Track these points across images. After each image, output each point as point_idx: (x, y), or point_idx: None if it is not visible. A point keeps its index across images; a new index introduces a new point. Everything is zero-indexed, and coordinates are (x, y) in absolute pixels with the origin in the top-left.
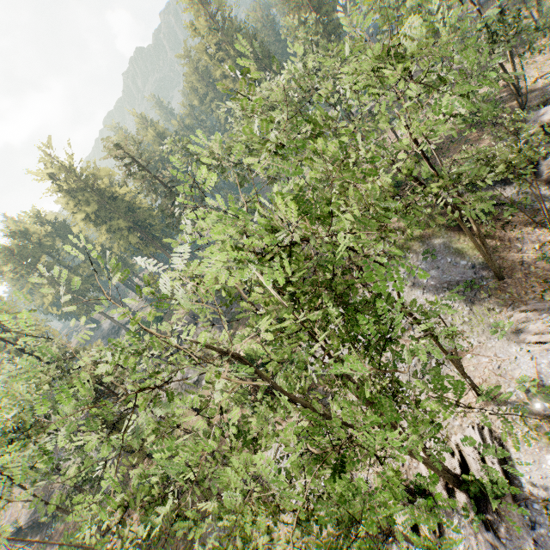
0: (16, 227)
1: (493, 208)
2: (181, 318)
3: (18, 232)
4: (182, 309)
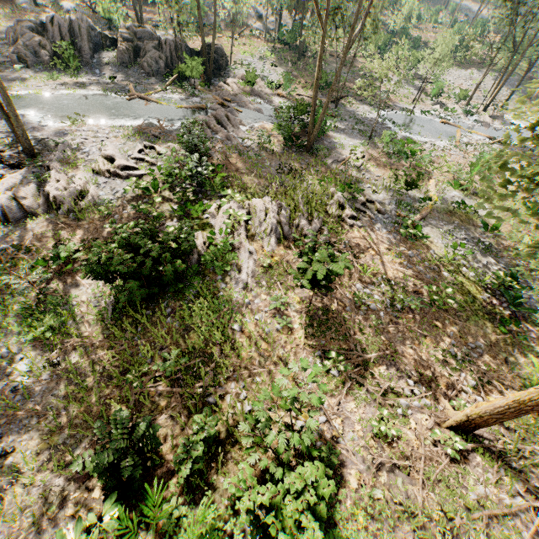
0: None
1: None
2: None
3: None
4: None
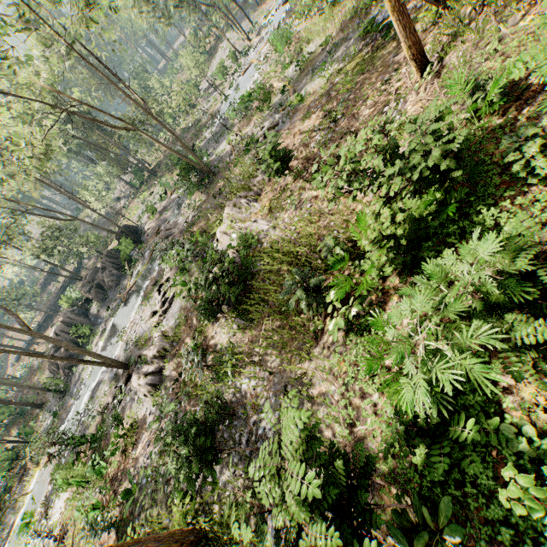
0: None
1: None
2: None
3: None
4: None
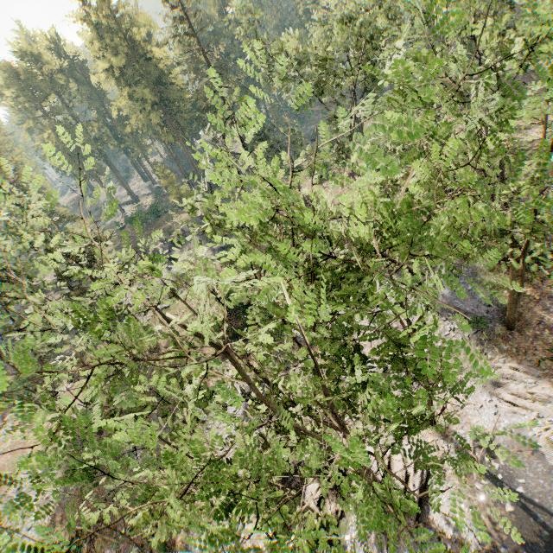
0: (28, 46)
1: (544, 254)
2: (179, 224)
3: (28, 53)
4: (183, 216)
